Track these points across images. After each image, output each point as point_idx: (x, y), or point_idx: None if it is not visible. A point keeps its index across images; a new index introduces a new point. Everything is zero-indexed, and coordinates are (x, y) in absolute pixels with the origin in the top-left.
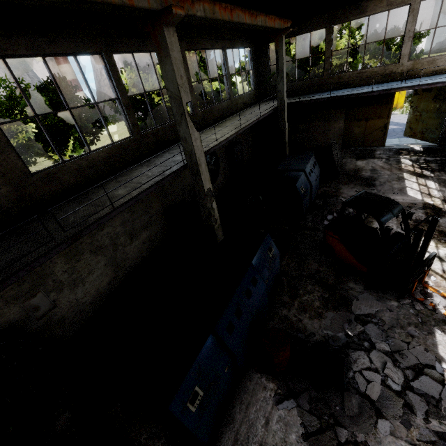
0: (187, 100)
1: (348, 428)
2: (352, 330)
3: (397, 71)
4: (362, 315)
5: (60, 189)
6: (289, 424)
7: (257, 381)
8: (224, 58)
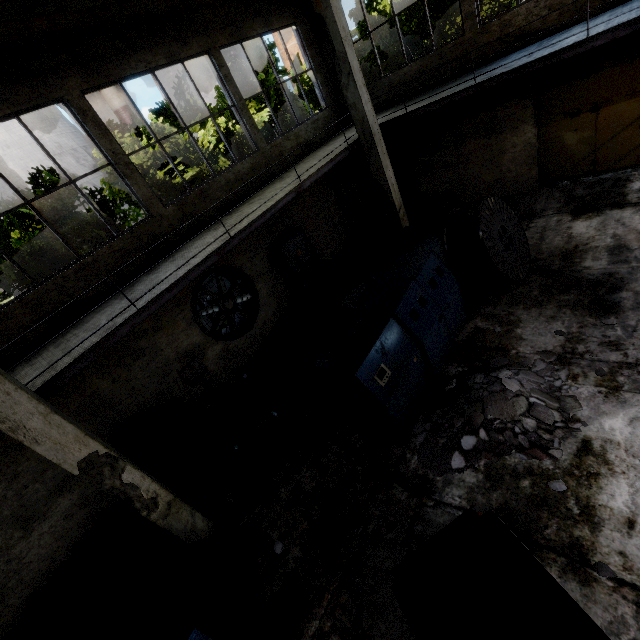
0: None
1: None
2: None
3: None
4: None
5: None
6: None
7: None
8: (219, 71)
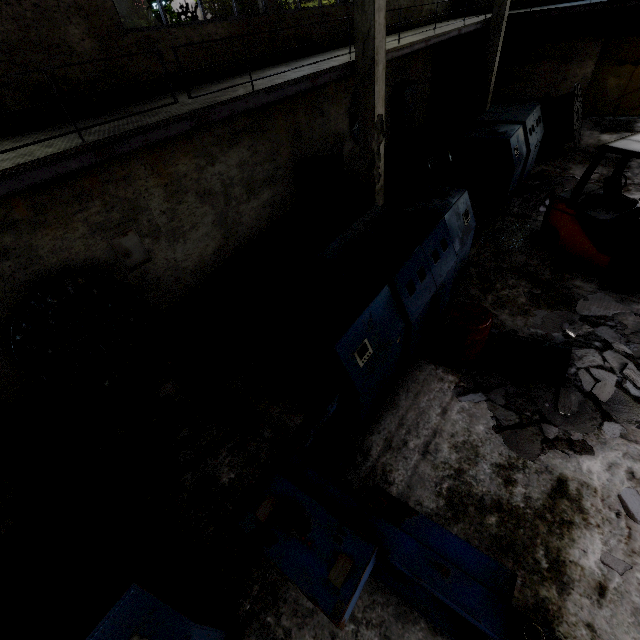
0: None
1: (560, 427)
2: (575, 330)
3: None
4: (592, 316)
5: (162, 74)
6: (475, 416)
7: (430, 372)
8: None
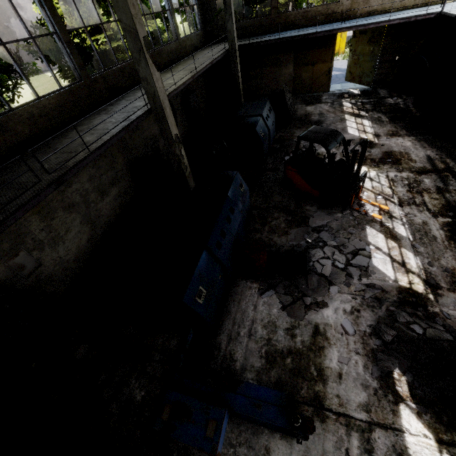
0: (143, 34)
1: (311, 296)
2: (310, 238)
3: (338, 11)
4: (317, 227)
5: (16, 141)
6: (271, 304)
7: (244, 285)
8: None
